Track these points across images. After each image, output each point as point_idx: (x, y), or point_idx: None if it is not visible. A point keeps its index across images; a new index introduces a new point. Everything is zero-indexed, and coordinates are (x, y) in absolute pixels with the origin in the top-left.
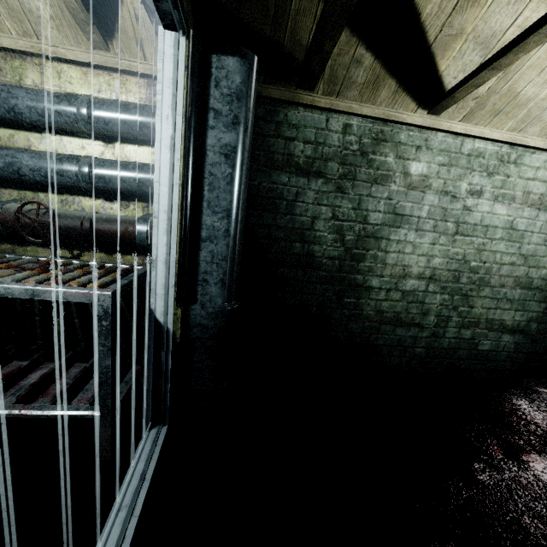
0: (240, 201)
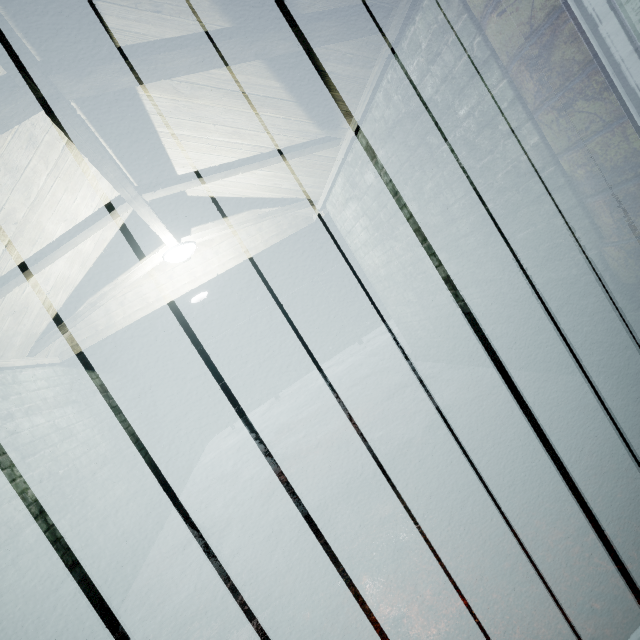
0: None
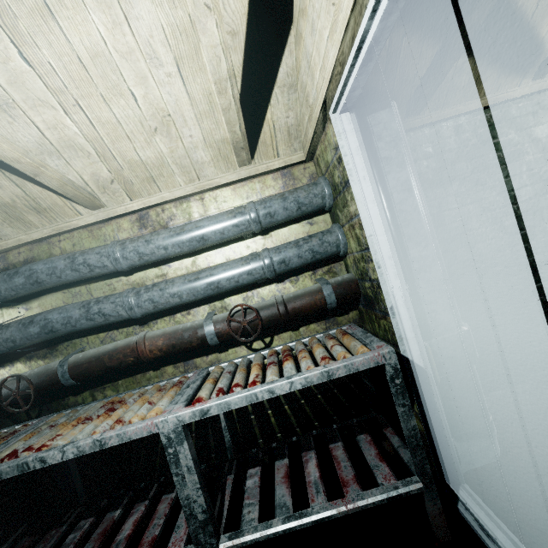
0: (431, 224)
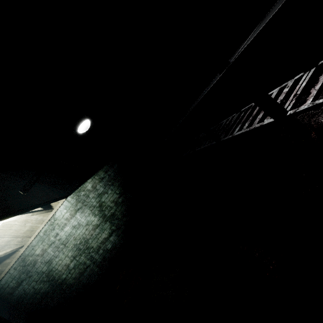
0: None
